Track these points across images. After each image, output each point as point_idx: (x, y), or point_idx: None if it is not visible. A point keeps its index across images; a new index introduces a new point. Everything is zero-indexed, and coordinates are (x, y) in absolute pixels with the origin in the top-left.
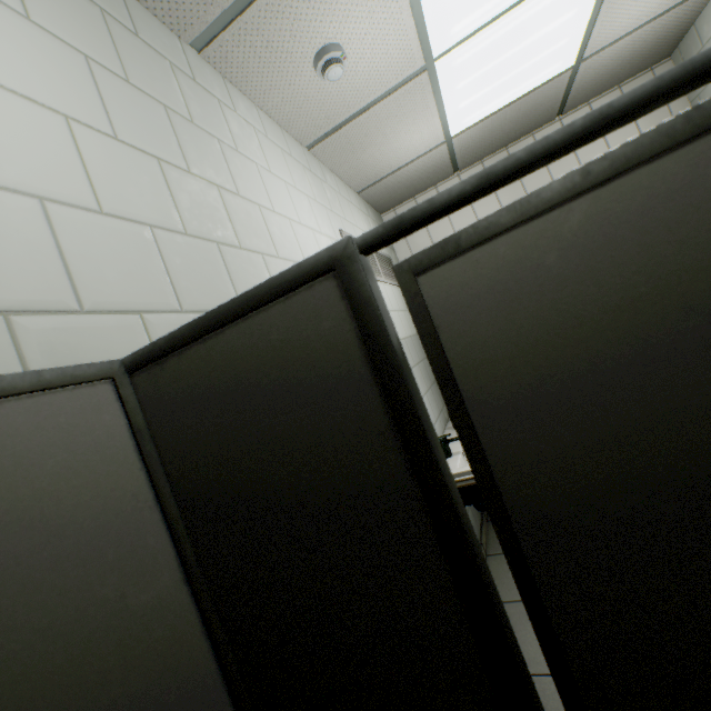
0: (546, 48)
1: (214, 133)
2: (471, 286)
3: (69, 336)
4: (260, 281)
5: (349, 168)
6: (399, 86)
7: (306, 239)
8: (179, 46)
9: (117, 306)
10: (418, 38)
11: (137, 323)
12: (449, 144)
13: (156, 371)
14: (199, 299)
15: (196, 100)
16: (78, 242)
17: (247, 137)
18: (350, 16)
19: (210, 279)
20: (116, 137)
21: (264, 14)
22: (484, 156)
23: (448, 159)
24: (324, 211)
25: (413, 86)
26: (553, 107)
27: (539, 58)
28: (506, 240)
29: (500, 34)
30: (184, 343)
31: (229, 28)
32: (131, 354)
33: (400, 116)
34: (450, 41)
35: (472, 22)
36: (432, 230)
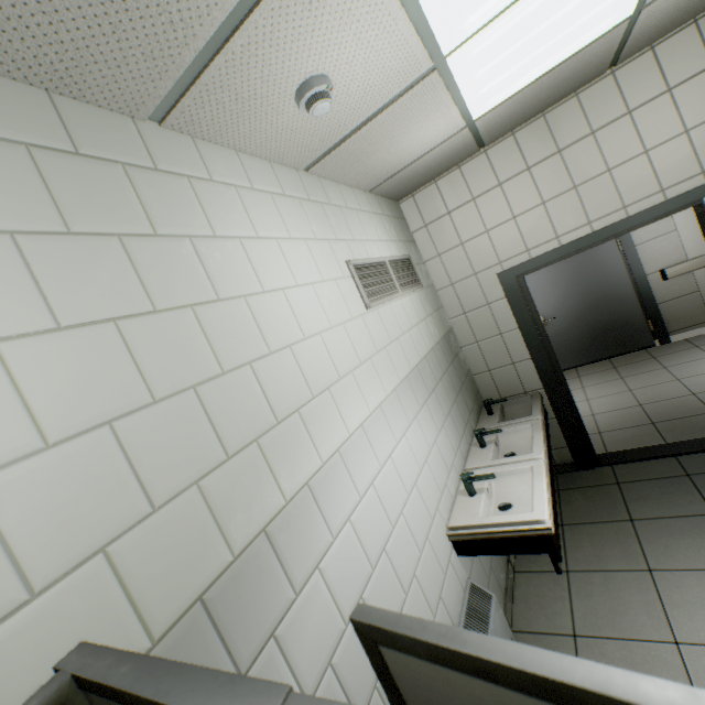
0: (593, 7)
1: (185, 231)
2: (442, 694)
3: (19, 639)
4: (249, 402)
5: (355, 174)
6: (403, 91)
7: (304, 303)
8: (133, 130)
9: (75, 559)
10: (421, 41)
11: (100, 565)
12: (471, 127)
13: (104, 699)
14: (174, 479)
15: (159, 198)
16: (21, 508)
17: (227, 206)
18: (331, 44)
19: (187, 443)
20: (58, 326)
21: (226, 71)
22: (516, 126)
23: (471, 140)
24: (327, 246)
25: (421, 87)
26: (604, 61)
27: (584, 19)
28: (483, 684)
29: (530, 10)
30: (121, 703)
31: (187, 94)
32: (78, 676)
33: (408, 117)
34: (464, 34)
35: (492, 8)
36: (456, 217)
